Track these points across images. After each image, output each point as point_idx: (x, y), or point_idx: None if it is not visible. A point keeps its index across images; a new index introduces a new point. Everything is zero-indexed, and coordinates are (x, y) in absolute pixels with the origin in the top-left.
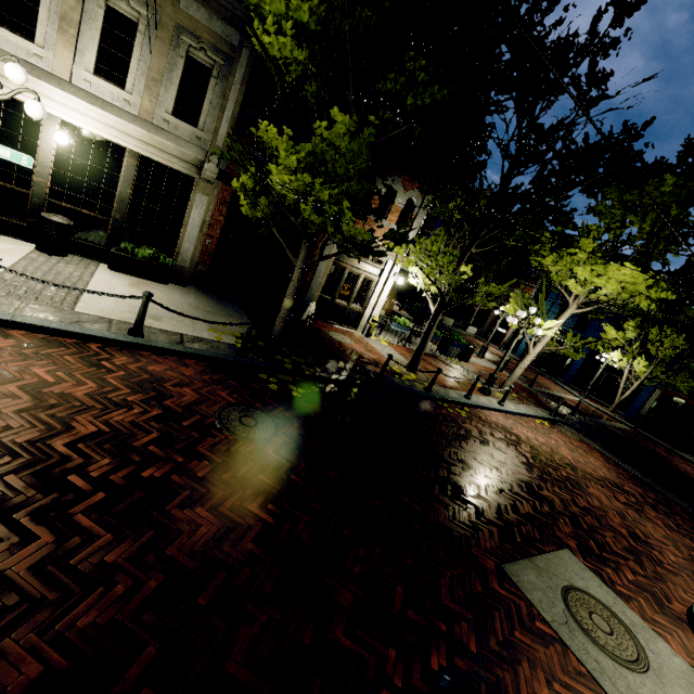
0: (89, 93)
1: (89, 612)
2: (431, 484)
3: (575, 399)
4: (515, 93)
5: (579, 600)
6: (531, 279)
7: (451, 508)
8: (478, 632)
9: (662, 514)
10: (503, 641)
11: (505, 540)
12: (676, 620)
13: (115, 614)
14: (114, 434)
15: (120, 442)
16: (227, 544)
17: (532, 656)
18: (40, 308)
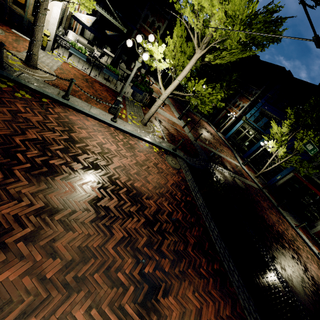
0: None
1: None
2: None
3: (234, 163)
4: None
5: None
6: (251, 94)
7: None
8: None
9: (150, 230)
10: None
11: None
12: None
13: None
14: None
15: None
16: None
17: None
18: None
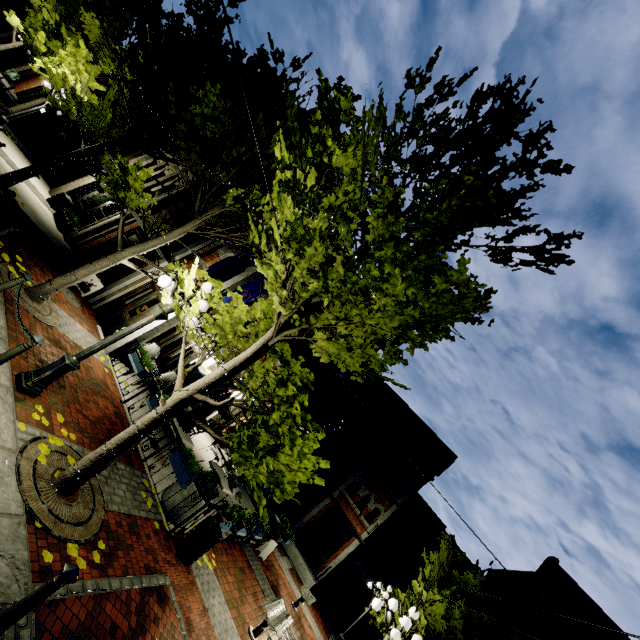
0: None
1: None
2: None
3: None
4: None
5: None
6: None
7: None
8: None
9: None
10: None
11: None
12: None
13: None
14: None
15: None
16: None
17: None
18: None
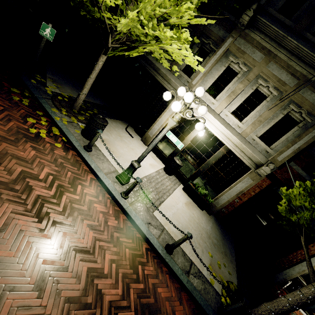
0: (224, 120)
1: None
2: None
3: None
4: None
5: None
6: None
7: None
8: None
9: None
10: None
11: None
12: None
13: None
14: None
15: None
16: None
17: None
18: (141, 205)
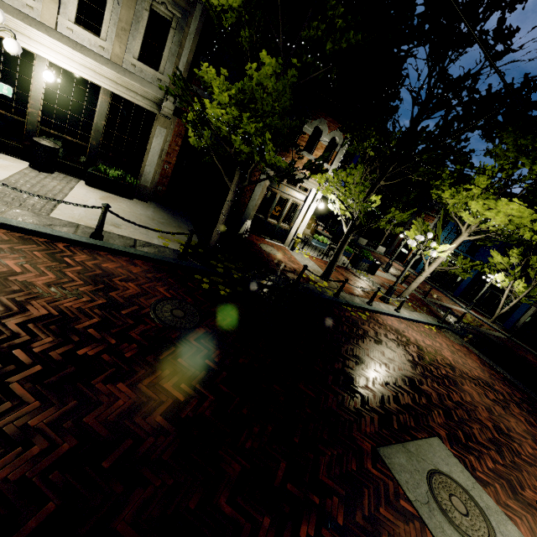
0: (70, 39)
1: (4, 468)
2: (326, 374)
3: (461, 310)
4: (428, 47)
5: (442, 483)
6: (434, 210)
7: (340, 395)
8: (347, 507)
9: (525, 411)
10: (368, 516)
11: (384, 426)
12: (526, 506)
13: (26, 471)
14: (61, 317)
15: (65, 325)
16: (138, 416)
17: (393, 531)
18: (21, 212)
